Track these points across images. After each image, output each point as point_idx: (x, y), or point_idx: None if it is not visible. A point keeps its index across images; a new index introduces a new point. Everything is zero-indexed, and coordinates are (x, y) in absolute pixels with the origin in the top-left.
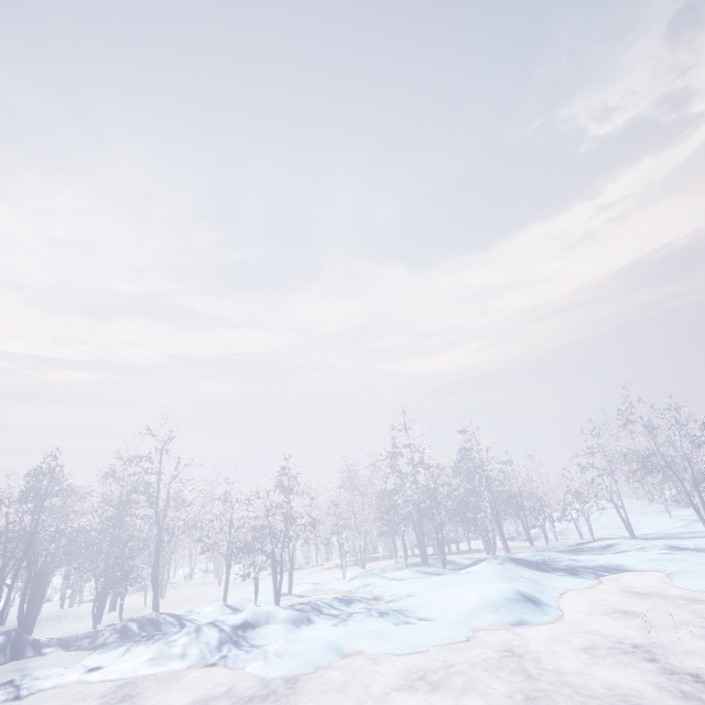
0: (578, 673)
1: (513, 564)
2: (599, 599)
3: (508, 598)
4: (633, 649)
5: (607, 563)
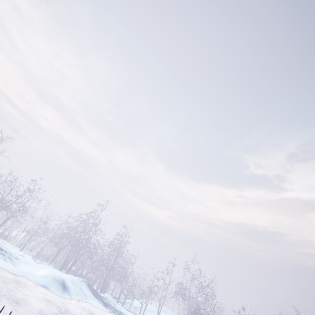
0: (26, 295)
1: (86, 285)
2: (96, 313)
3: (55, 278)
4: (65, 311)
5: (124, 312)
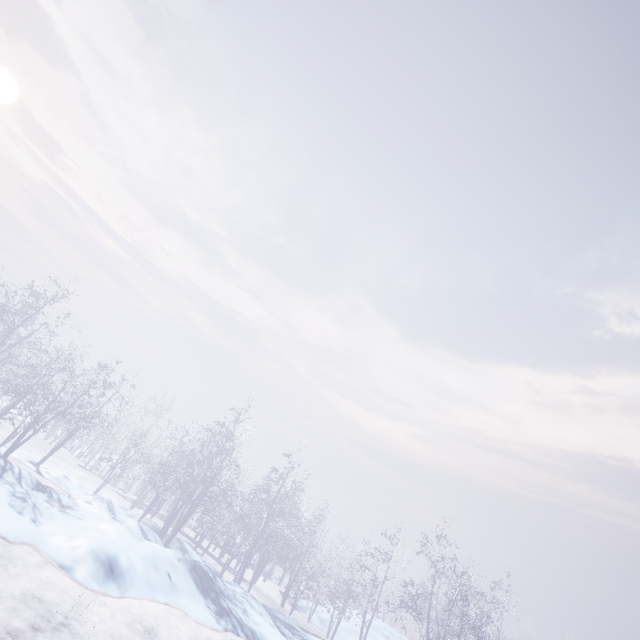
0: None
1: (187, 567)
2: (180, 629)
3: (94, 551)
4: (61, 625)
5: (262, 633)
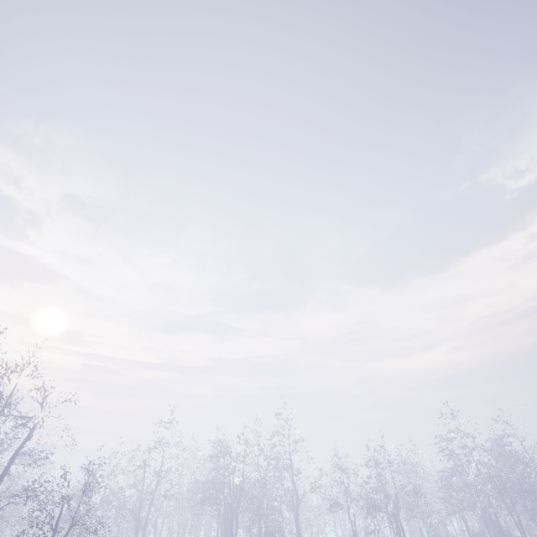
0: None
1: None
2: None
3: None
4: None
5: None
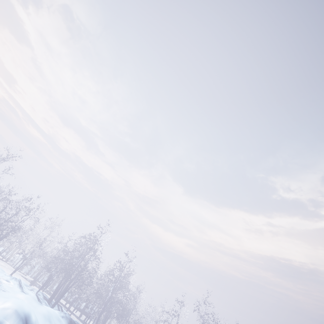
0: None
1: (67, 322)
2: None
3: (17, 311)
4: None
5: None
